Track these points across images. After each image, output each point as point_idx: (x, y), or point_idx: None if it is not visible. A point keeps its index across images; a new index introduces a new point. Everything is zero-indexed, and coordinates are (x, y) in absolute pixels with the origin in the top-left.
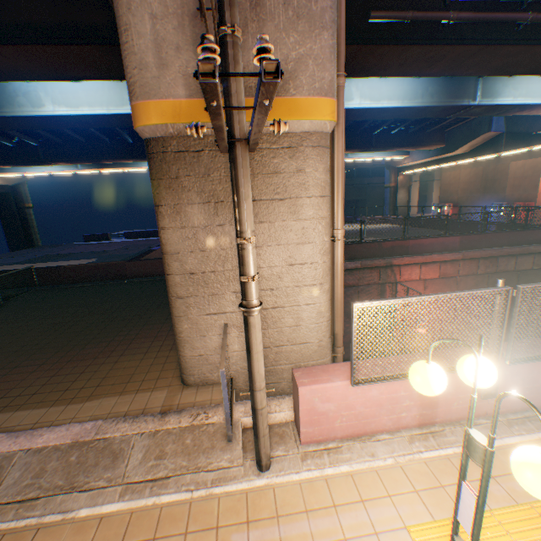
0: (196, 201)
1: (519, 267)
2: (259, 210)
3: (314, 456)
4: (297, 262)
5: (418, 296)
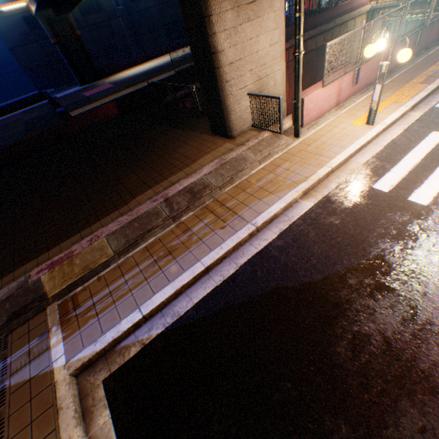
0: (229, 8)
1: (317, 46)
2: (257, 9)
3: (310, 128)
4: (274, 43)
5: (344, 35)
